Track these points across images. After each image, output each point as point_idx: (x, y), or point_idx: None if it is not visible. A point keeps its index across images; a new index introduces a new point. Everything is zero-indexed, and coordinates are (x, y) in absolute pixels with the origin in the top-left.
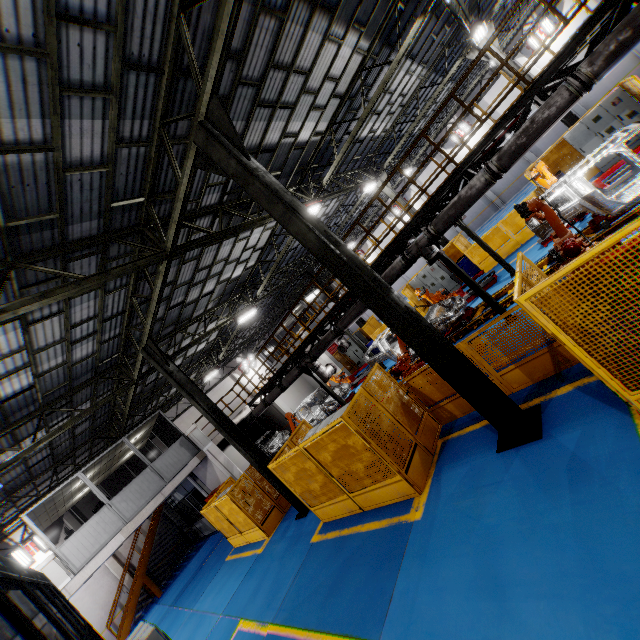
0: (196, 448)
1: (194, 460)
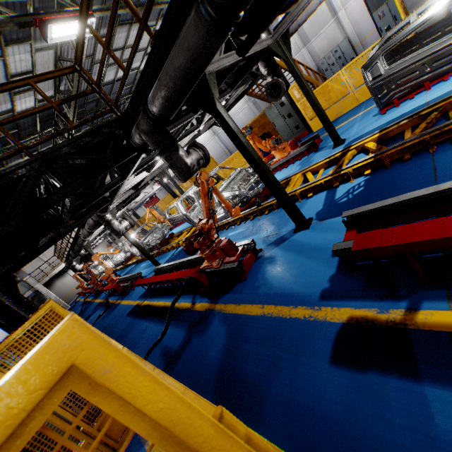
0: (31, 286)
1: (29, 292)
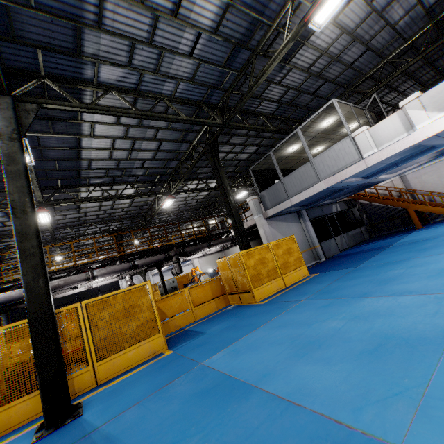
0: None
1: None
